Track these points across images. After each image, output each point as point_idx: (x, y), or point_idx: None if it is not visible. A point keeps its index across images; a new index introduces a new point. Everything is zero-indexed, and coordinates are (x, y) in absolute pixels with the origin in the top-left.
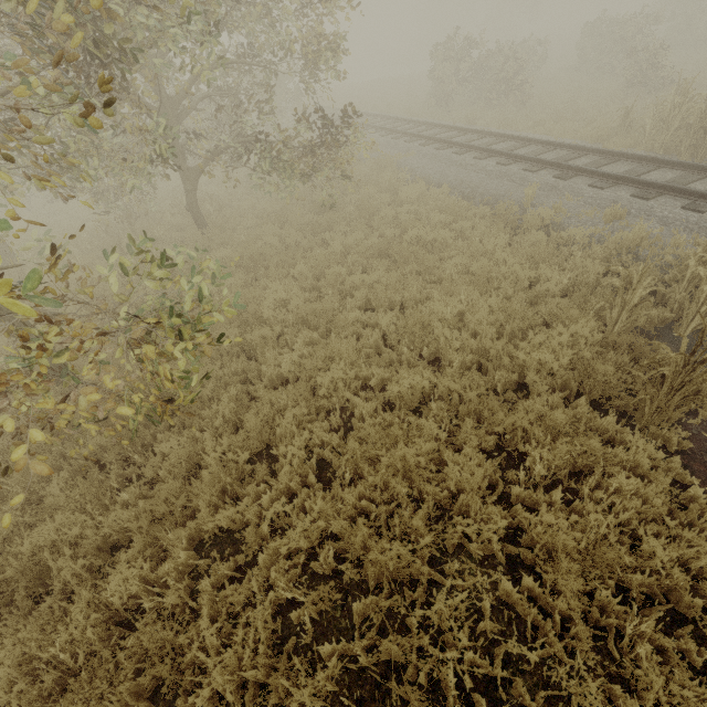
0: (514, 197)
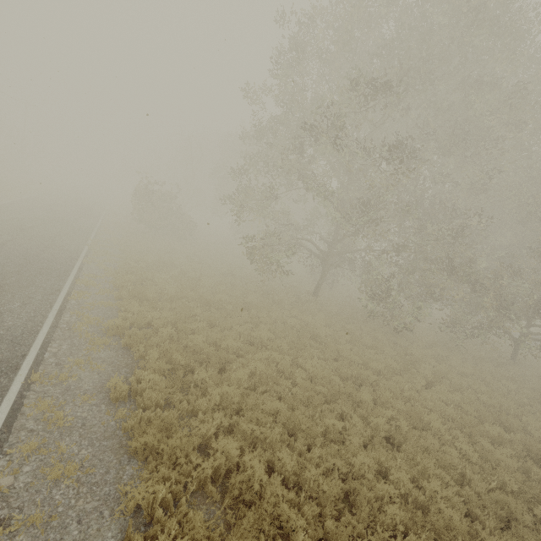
0: None
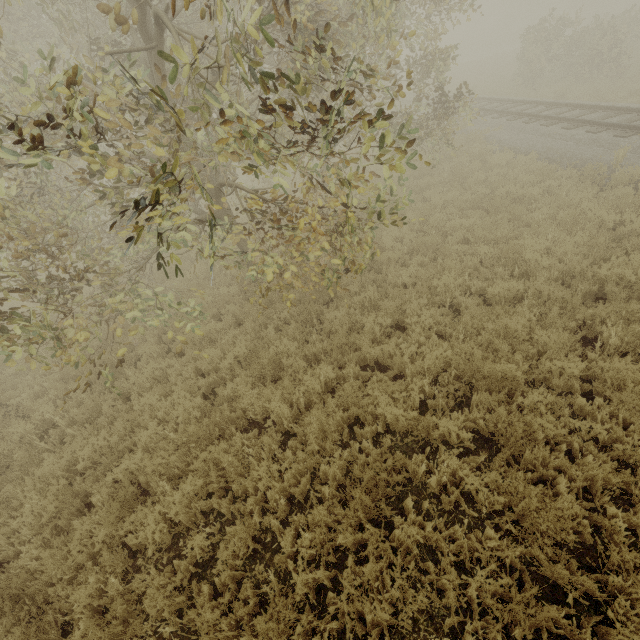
0: (602, 159)
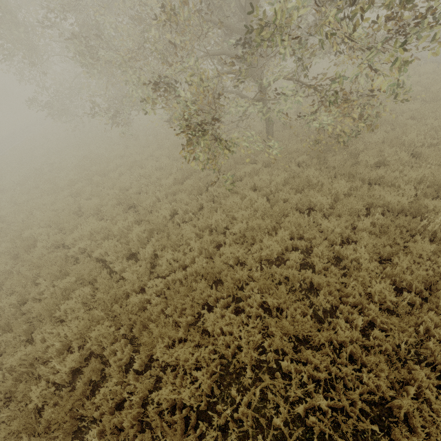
0: None
